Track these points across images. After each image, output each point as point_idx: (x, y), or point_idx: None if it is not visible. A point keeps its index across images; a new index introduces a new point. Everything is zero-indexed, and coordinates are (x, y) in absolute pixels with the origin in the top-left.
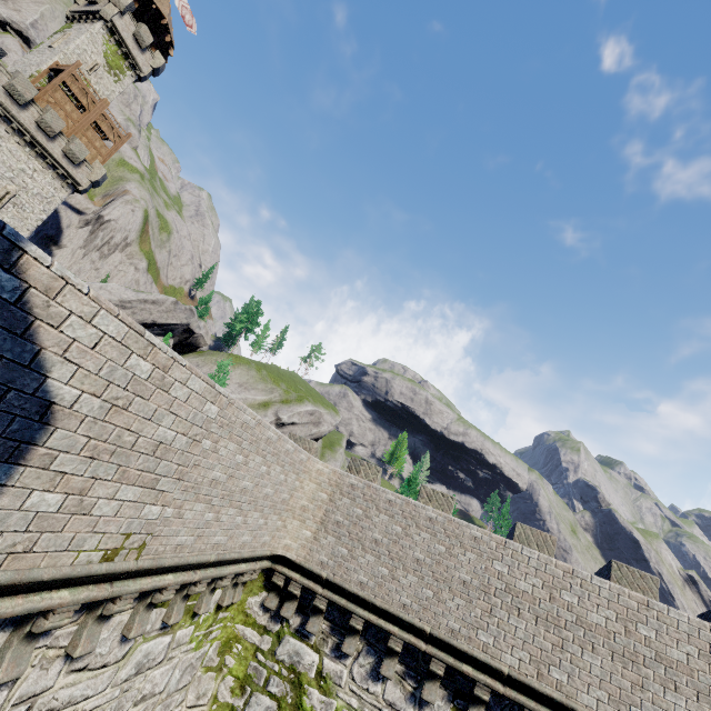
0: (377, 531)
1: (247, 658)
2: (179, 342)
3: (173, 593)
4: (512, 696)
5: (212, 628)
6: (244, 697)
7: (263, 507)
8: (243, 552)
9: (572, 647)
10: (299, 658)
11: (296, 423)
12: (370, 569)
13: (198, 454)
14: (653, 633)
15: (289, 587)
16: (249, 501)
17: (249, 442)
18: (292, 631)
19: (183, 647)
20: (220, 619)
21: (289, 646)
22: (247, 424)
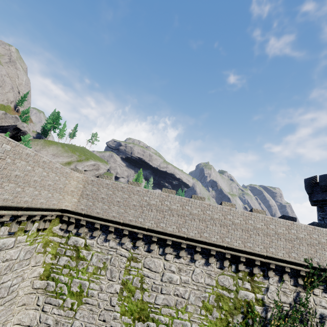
0: (103, 194)
1: (56, 247)
2: (12, 135)
3: (9, 218)
4: (149, 234)
5: (37, 238)
6: (57, 259)
7: (49, 189)
8: (43, 206)
9: (167, 216)
10: (77, 242)
11: (86, 170)
12: (101, 207)
13: (5, 164)
14: (190, 208)
15: (70, 220)
16: (40, 186)
17: (33, 162)
18: (73, 234)
19: (23, 243)
20: (40, 235)
21: (73, 239)
22: (29, 154)
